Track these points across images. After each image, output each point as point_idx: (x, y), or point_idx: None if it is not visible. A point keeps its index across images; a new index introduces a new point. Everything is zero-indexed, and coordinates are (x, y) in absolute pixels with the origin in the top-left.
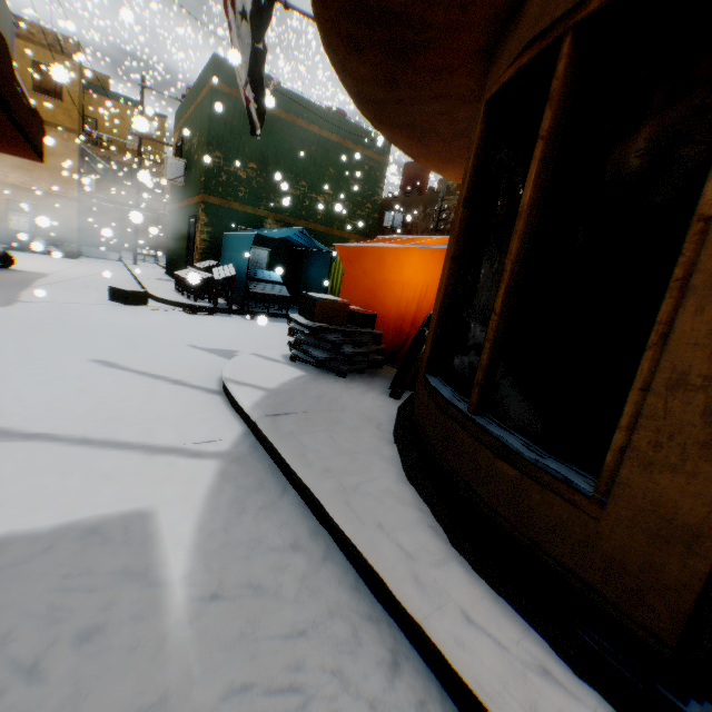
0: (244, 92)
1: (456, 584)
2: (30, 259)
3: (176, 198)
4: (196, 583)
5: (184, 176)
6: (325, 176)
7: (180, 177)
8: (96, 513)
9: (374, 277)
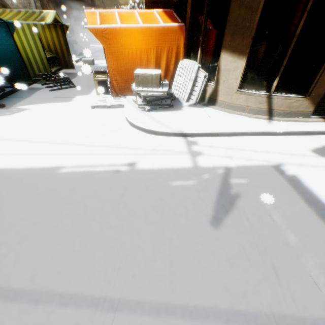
0: None
1: (290, 124)
2: None
3: None
4: (287, 153)
5: None
6: None
7: None
8: (269, 165)
9: (130, 49)
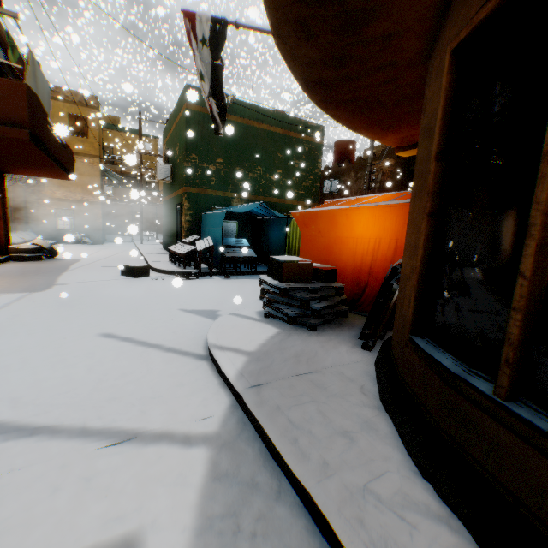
0: (208, 101)
1: None
2: (70, 249)
3: (166, 192)
4: None
5: (171, 175)
6: (275, 160)
7: (168, 177)
8: (79, 546)
9: (328, 236)
